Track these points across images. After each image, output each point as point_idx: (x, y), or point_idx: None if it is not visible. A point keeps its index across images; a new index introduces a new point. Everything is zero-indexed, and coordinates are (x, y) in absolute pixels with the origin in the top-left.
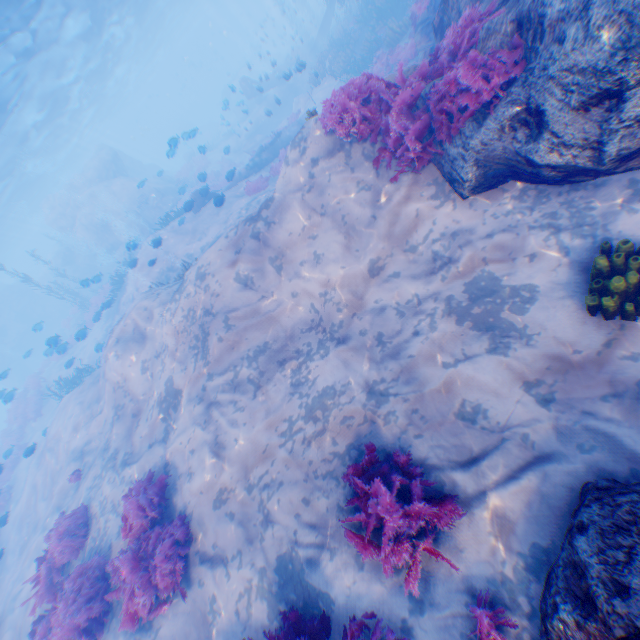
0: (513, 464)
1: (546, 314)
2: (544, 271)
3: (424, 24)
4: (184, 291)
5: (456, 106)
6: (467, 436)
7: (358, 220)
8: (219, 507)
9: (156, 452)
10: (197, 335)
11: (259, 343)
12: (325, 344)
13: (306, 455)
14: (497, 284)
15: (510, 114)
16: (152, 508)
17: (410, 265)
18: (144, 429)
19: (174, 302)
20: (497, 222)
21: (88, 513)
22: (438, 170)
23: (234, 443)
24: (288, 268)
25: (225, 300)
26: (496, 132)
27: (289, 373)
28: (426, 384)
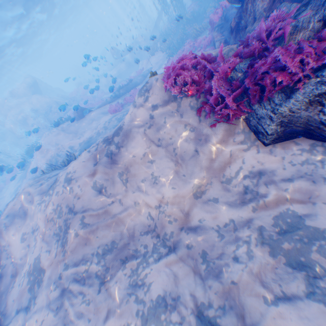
0: None
1: None
2: None
3: (219, 26)
4: (55, 188)
5: (270, 80)
6: None
7: (185, 152)
8: None
9: (20, 321)
10: (61, 226)
11: (107, 241)
12: (158, 249)
13: None
14: (303, 224)
15: (320, 92)
16: None
17: (226, 193)
18: (16, 292)
19: (48, 194)
20: (295, 169)
21: None
22: (246, 123)
23: None
24: (132, 182)
25: (83, 202)
26: (305, 104)
27: (129, 272)
28: (253, 322)
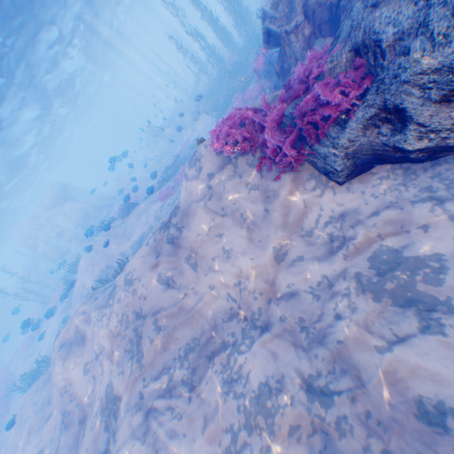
0: None
1: None
2: (444, 239)
3: (265, 73)
4: (115, 295)
5: (320, 117)
6: (447, 451)
7: (254, 215)
8: None
9: None
10: (130, 337)
11: (187, 339)
12: (249, 333)
13: None
14: (401, 257)
15: (370, 115)
16: None
17: (310, 247)
18: (88, 438)
19: (108, 306)
20: (378, 200)
21: None
22: (313, 166)
23: None
24: (202, 264)
25: (151, 301)
26: (361, 131)
27: (220, 368)
28: (369, 377)
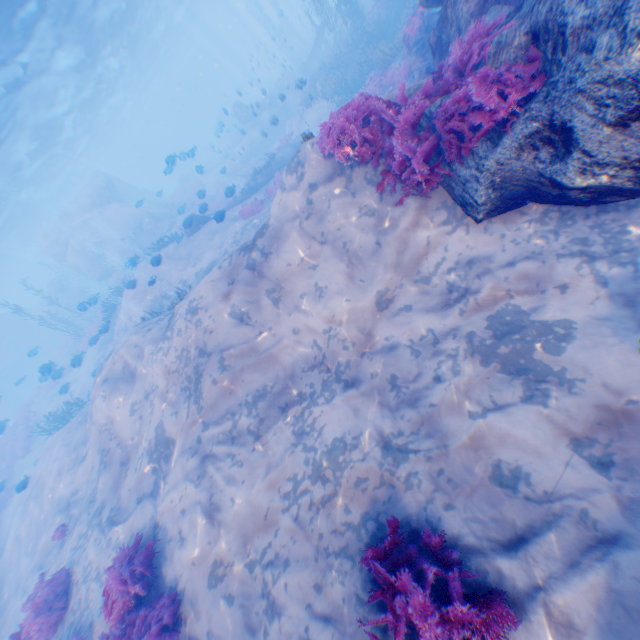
0: (572, 550)
1: (589, 355)
2: (580, 304)
3: (418, 44)
4: (175, 326)
5: (467, 125)
6: (509, 509)
7: (362, 248)
8: (215, 586)
9: (145, 509)
10: (189, 376)
11: (257, 385)
12: (331, 386)
13: (315, 526)
14: (525, 319)
15: (530, 132)
16: (138, 583)
17: (423, 297)
18: (132, 480)
19: (164, 338)
20: (518, 248)
21: (70, 579)
22: (448, 193)
23: (231, 505)
24: (287, 301)
25: (219, 337)
26: (515, 152)
27: (292, 420)
28: (452, 439)
